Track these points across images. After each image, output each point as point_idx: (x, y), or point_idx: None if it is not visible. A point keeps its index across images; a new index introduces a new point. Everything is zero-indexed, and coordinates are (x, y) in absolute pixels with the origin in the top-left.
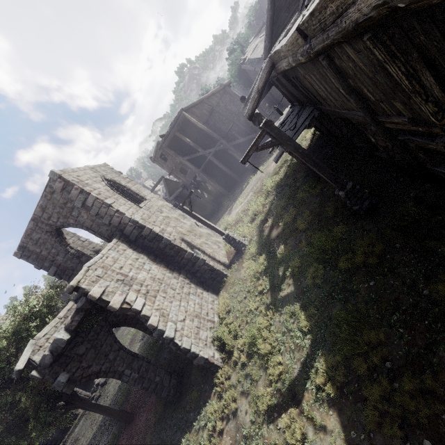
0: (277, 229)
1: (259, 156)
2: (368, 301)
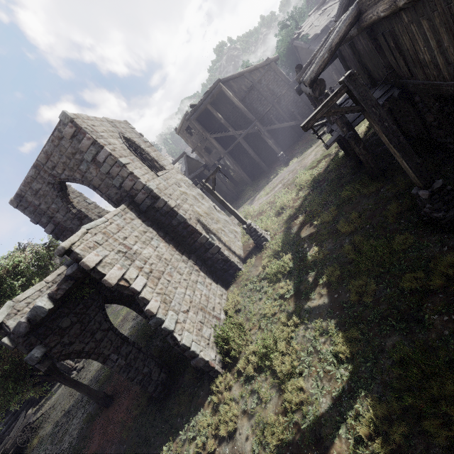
0: (310, 228)
1: (294, 147)
2: (451, 341)
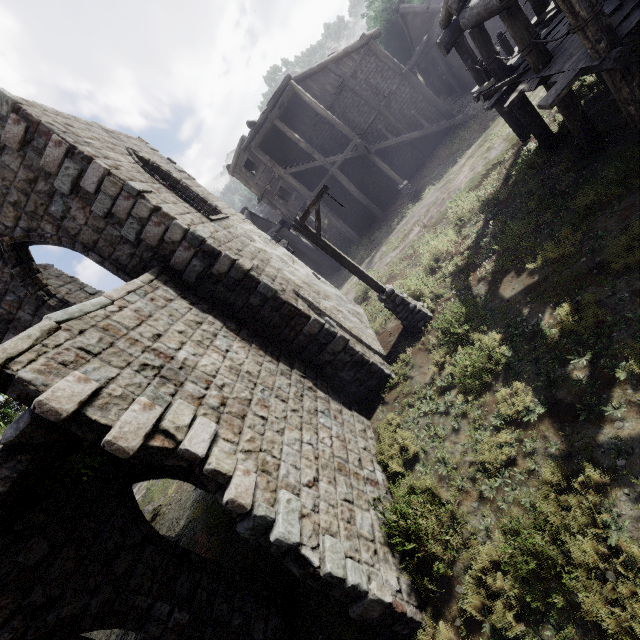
0: (520, 278)
1: (420, 174)
2: None
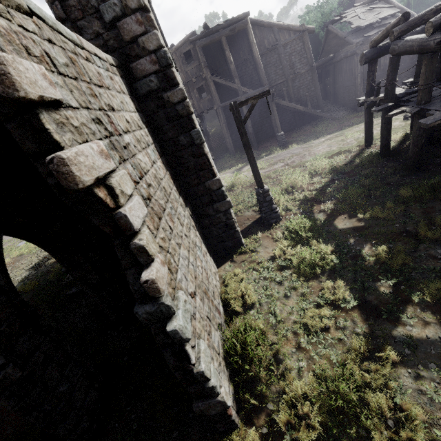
0: (351, 220)
1: (289, 134)
2: None
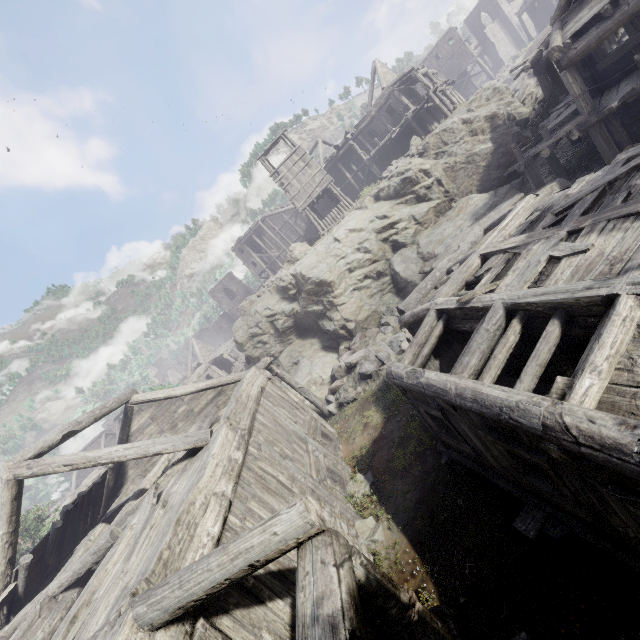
0: None
1: None
2: None
